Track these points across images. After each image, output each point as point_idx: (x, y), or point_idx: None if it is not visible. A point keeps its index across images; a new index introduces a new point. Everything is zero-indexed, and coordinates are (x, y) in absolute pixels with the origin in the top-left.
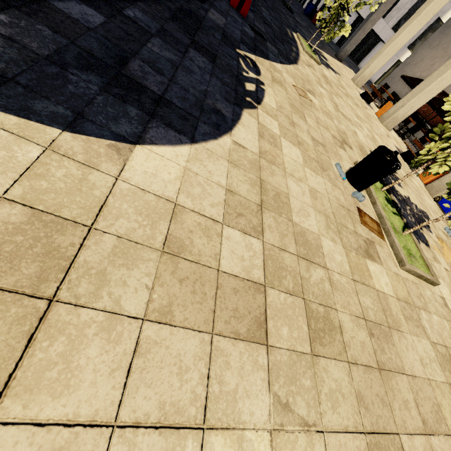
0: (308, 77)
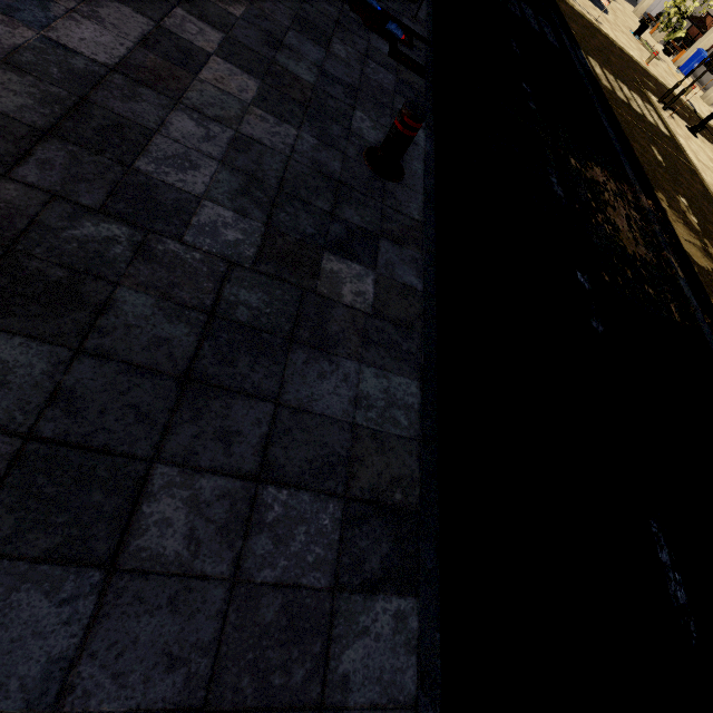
0: (612, 7)
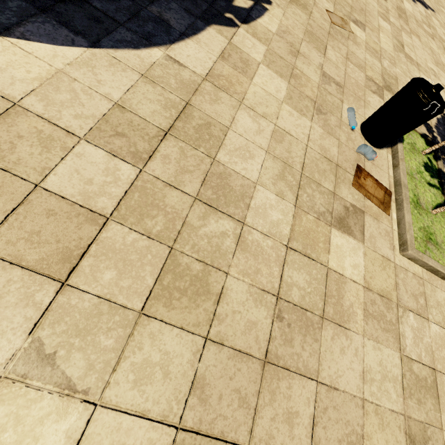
0: (365, 6)
